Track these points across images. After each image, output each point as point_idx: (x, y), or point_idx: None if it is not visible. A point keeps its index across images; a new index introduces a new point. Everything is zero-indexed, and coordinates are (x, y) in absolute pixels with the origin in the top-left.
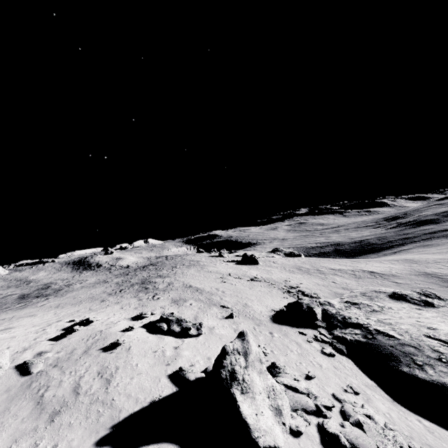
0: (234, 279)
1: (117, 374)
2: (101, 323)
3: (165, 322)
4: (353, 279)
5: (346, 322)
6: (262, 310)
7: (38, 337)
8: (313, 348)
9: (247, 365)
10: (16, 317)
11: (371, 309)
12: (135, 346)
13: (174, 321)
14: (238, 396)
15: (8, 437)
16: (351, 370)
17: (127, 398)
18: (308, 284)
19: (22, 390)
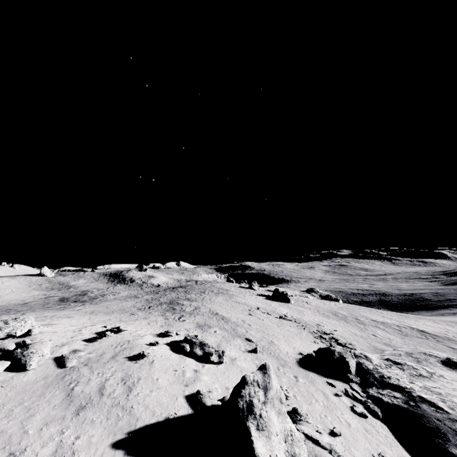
0: (262, 314)
1: (138, 384)
2: (129, 333)
3: (188, 343)
4: (398, 336)
5: (385, 381)
6: (289, 351)
7: (75, 336)
8: (343, 403)
9: (266, 400)
10: (56, 316)
11: (417, 372)
12: (158, 361)
13: (197, 344)
14: (253, 431)
15: (41, 419)
16: (385, 438)
17: (144, 409)
18: (343, 332)
19: (57, 380)
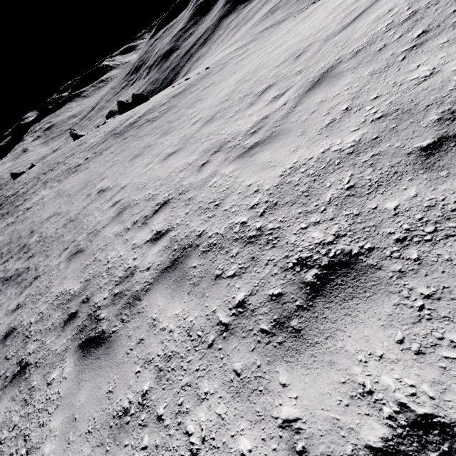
0: None
1: None
2: None
3: None
4: None
5: None
6: None
7: None
8: None
9: None
10: (211, 120)
11: None
12: None
13: None
14: None
15: None
16: None
17: None
18: None
19: None
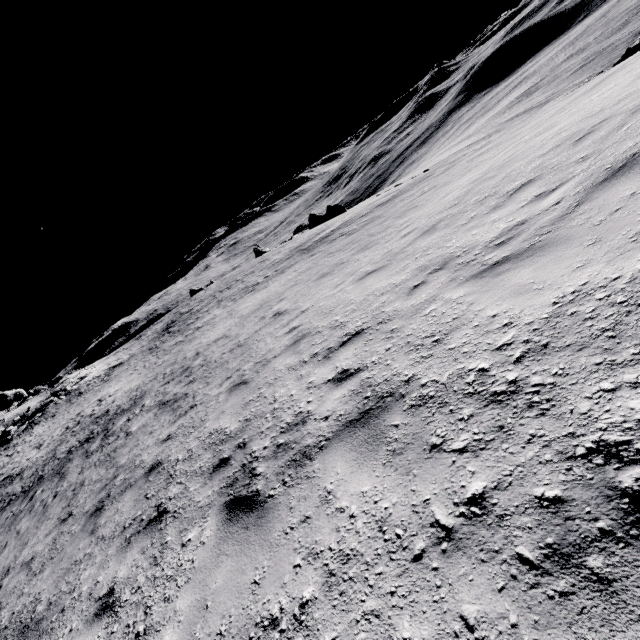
0: None
1: None
2: None
3: None
4: None
5: None
6: None
7: None
8: None
9: None
10: (430, 231)
11: None
12: None
13: None
14: None
15: None
16: None
17: None
18: None
19: None
